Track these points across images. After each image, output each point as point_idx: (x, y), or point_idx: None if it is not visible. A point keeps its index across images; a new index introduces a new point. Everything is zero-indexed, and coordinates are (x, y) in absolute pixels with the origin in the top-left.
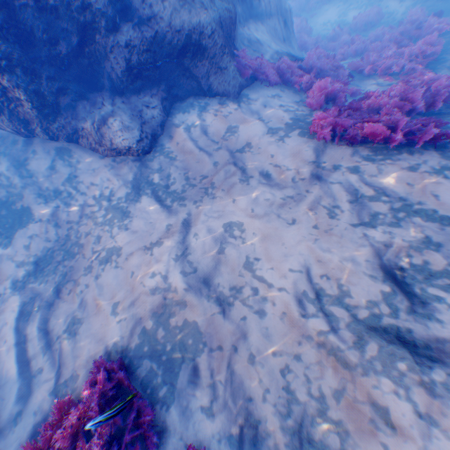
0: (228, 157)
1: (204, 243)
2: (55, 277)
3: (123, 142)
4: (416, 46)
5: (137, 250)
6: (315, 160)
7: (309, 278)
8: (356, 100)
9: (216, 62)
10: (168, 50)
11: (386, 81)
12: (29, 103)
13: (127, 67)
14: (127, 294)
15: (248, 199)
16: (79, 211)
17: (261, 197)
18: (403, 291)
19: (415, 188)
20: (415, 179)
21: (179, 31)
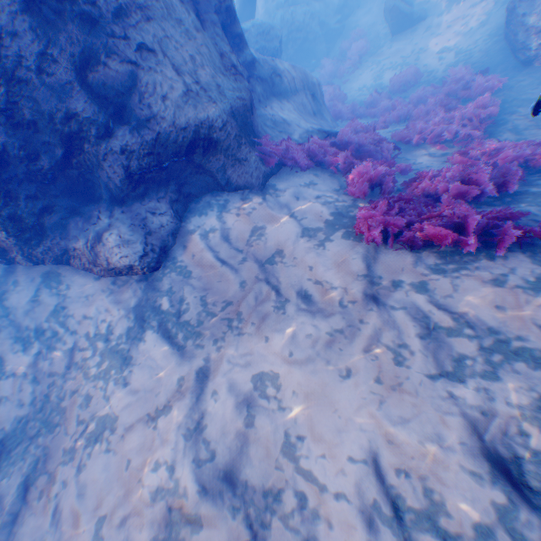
0: (256, 271)
1: (226, 409)
2: (25, 467)
3: (123, 261)
4: (467, 109)
5: (137, 420)
6: (366, 272)
7: (379, 474)
8: (407, 179)
9: (233, 154)
10: (174, 149)
11: (440, 150)
12: (2, 231)
13: (125, 173)
14: (119, 502)
15: (284, 334)
16: (67, 358)
17: (301, 330)
18: (528, 504)
19: (509, 313)
20: (506, 298)
21: (185, 129)
